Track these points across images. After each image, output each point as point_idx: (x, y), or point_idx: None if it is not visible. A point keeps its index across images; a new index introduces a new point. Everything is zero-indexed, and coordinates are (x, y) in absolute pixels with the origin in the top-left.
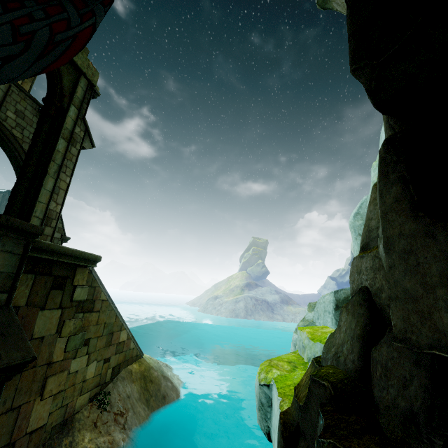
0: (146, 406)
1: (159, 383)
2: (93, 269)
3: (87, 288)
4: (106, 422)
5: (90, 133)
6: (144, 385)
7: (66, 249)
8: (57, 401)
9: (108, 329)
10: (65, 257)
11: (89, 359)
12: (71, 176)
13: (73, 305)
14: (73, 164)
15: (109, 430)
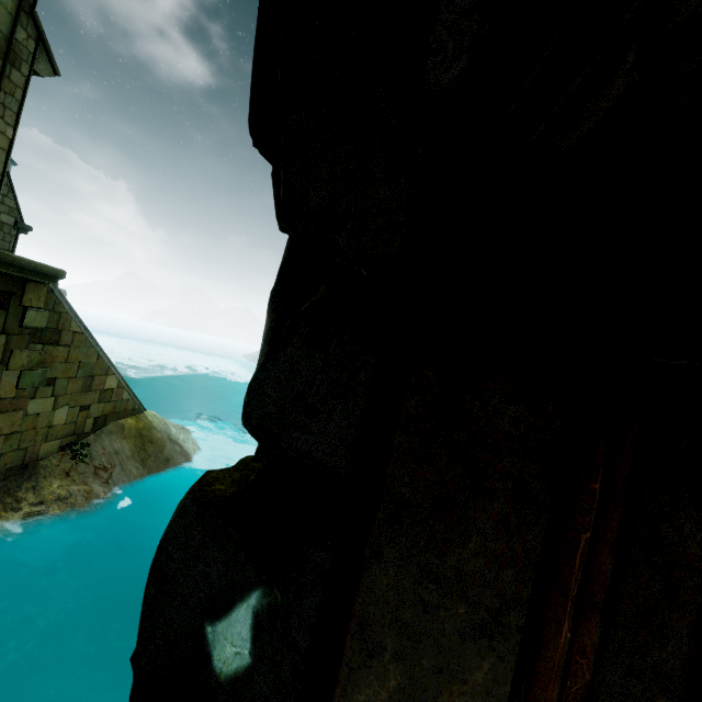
0: (141, 465)
1: (162, 445)
2: (56, 288)
3: (46, 312)
4: (82, 474)
5: (48, 45)
6: (141, 443)
7: (3, 255)
8: (12, 442)
9: (86, 370)
10: (3, 266)
11: (57, 403)
12: (14, 125)
13: (24, 332)
14: (17, 104)
15: (86, 482)
